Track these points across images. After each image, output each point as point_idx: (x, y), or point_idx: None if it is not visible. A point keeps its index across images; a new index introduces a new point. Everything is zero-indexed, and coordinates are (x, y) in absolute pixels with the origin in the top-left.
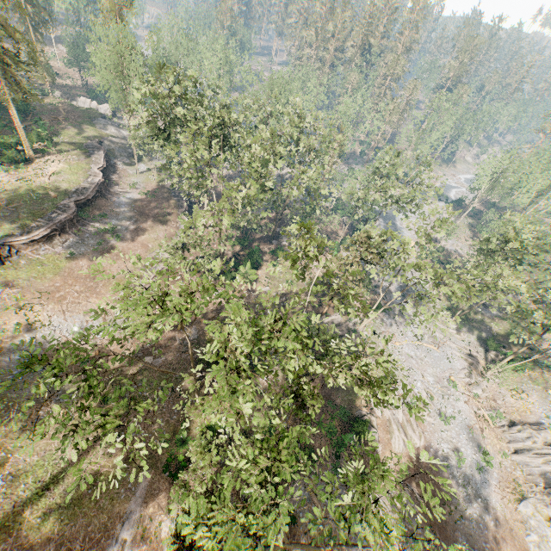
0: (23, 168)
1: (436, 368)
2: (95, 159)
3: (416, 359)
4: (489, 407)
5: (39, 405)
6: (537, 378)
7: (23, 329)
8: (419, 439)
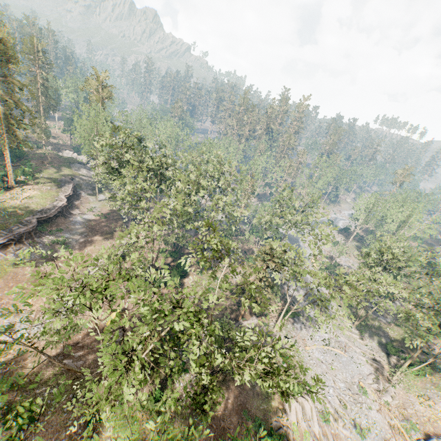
0: (3, 193)
1: (346, 373)
2: (64, 189)
3: (326, 364)
4: (401, 417)
5: None
6: (439, 383)
7: None
8: None
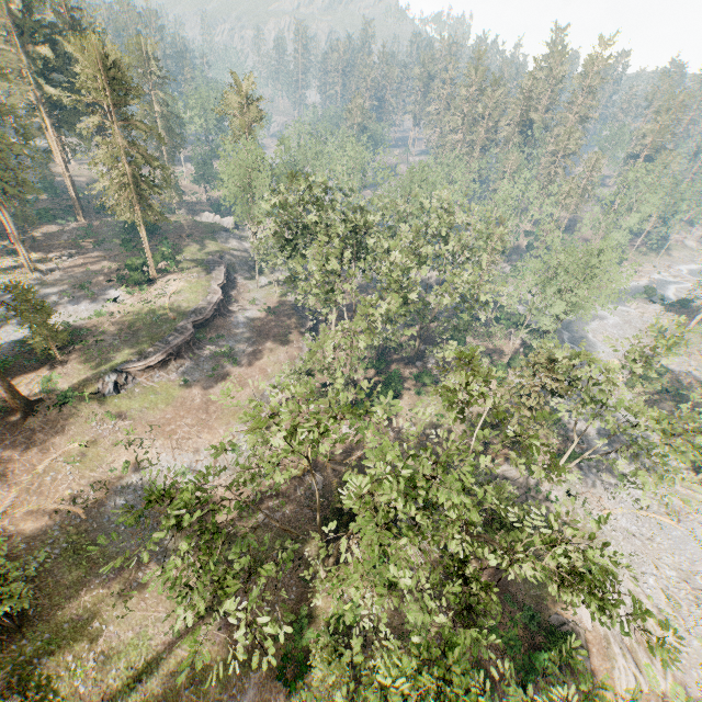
0: (146, 289)
1: (678, 555)
2: (216, 275)
3: (641, 538)
4: None
5: (139, 563)
6: None
7: (131, 468)
8: (663, 676)
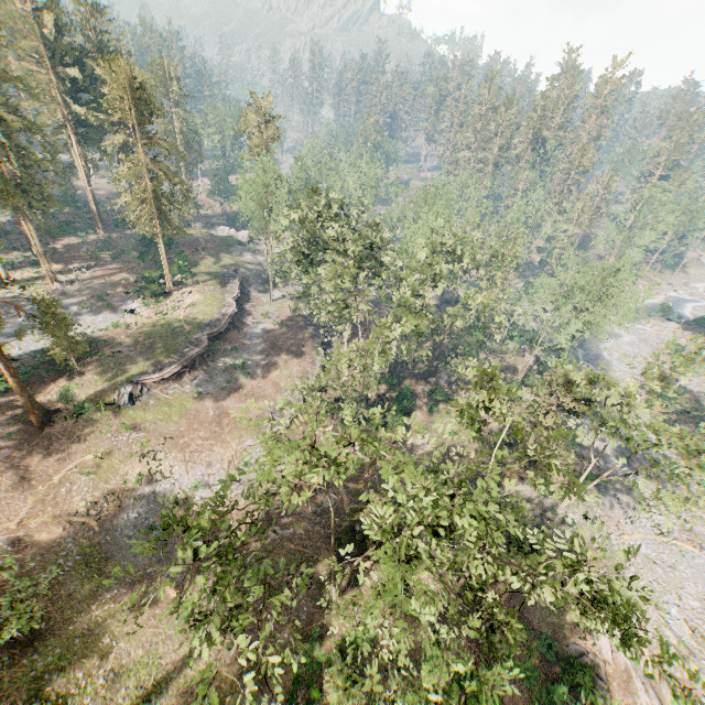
0: (162, 301)
1: (702, 584)
2: (230, 288)
3: (661, 566)
4: None
5: (150, 578)
6: None
7: (144, 480)
8: None
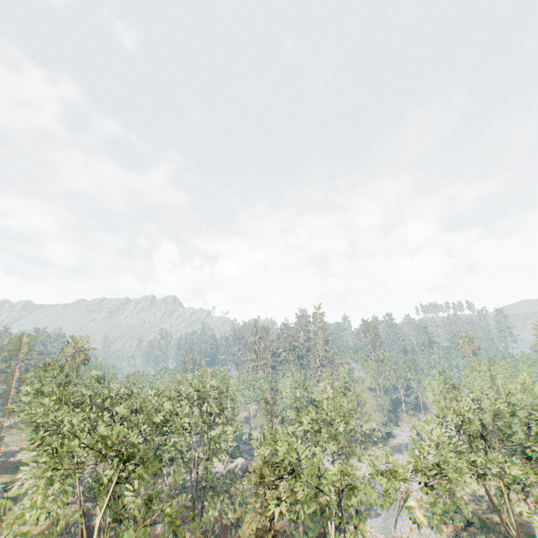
0: None
1: None
2: None
3: None
4: None
5: None
6: None
7: None
8: None
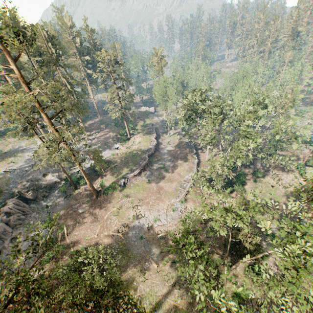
0: (127, 142)
1: None
2: (152, 133)
3: None
4: None
5: (145, 259)
6: None
7: (135, 218)
8: None
